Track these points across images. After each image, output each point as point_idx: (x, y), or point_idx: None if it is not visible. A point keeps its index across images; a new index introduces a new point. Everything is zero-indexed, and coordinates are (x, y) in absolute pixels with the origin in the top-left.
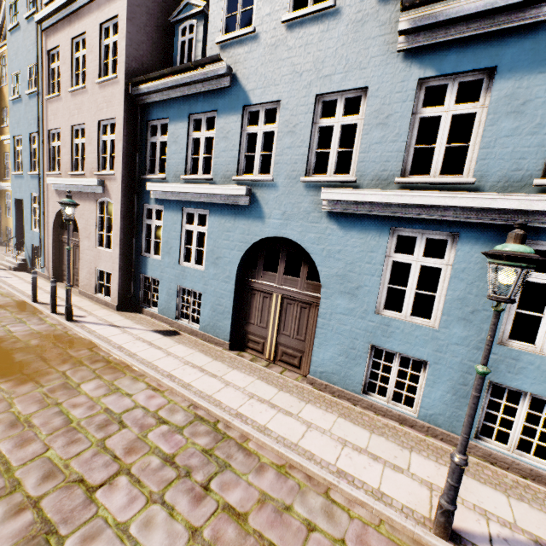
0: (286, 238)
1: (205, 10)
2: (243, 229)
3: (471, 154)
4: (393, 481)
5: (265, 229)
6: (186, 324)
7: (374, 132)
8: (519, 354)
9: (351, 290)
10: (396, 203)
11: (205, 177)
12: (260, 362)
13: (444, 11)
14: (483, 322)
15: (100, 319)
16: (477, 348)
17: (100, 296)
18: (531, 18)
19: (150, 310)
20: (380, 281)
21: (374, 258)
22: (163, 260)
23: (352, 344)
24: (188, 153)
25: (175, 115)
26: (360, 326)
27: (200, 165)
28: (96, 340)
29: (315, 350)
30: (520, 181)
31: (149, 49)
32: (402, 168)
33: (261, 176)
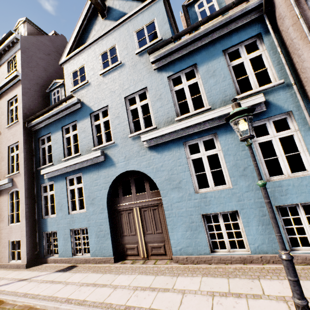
0: (131, 171)
1: (63, 83)
2: (104, 175)
3: (203, 98)
4: (258, 308)
5: (117, 170)
6: (80, 256)
7: (156, 103)
8: (279, 182)
9: (177, 185)
10: (180, 129)
11: (76, 154)
12: (138, 262)
13: (166, 51)
14: (252, 172)
15: (10, 279)
16: (258, 189)
17: (12, 262)
18: (200, 44)
19: (53, 257)
20: (190, 173)
21: (181, 161)
22: (57, 216)
23: (191, 219)
24: (65, 146)
25: (54, 130)
26: (190, 205)
27: (72, 150)
28: (4, 297)
29: (170, 234)
30: (230, 100)
31: (37, 105)
32: (176, 114)
33: (107, 143)
